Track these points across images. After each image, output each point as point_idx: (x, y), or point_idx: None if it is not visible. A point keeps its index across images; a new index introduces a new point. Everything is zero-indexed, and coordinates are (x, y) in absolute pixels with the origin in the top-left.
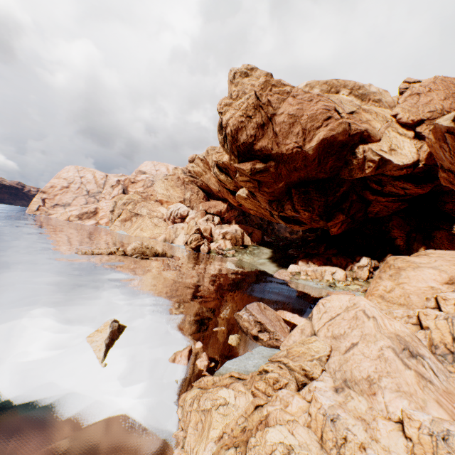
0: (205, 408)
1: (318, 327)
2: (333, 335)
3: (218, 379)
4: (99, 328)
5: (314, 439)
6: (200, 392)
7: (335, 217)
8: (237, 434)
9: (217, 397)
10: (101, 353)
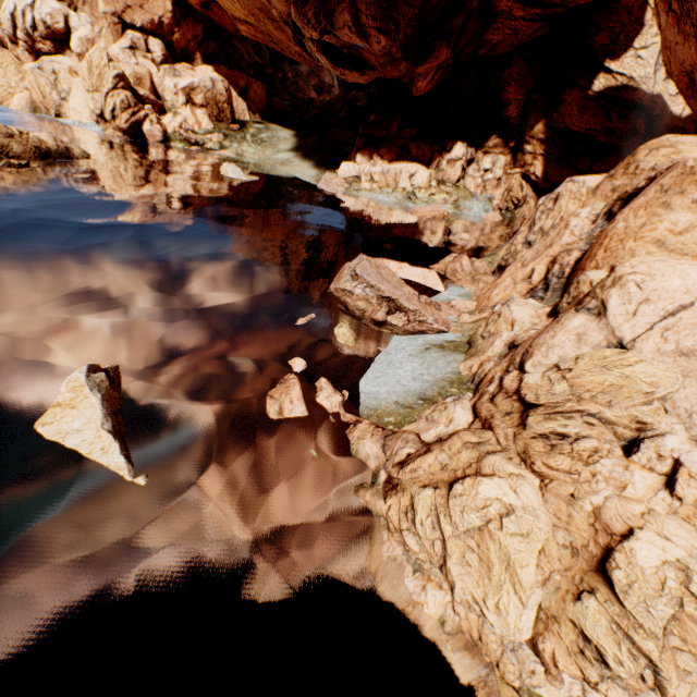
0: (470, 527)
1: (633, 333)
2: (679, 351)
3: (447, 457)
4: (61, 400)
5: (693, 532)
6: (436, 497)
7: (435, 53)
8: (568, 564)
9: (484, 501)
10: (115, 458)
